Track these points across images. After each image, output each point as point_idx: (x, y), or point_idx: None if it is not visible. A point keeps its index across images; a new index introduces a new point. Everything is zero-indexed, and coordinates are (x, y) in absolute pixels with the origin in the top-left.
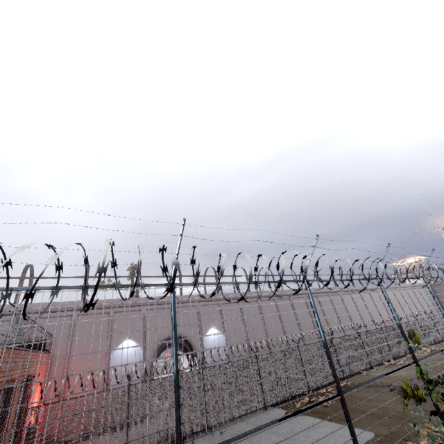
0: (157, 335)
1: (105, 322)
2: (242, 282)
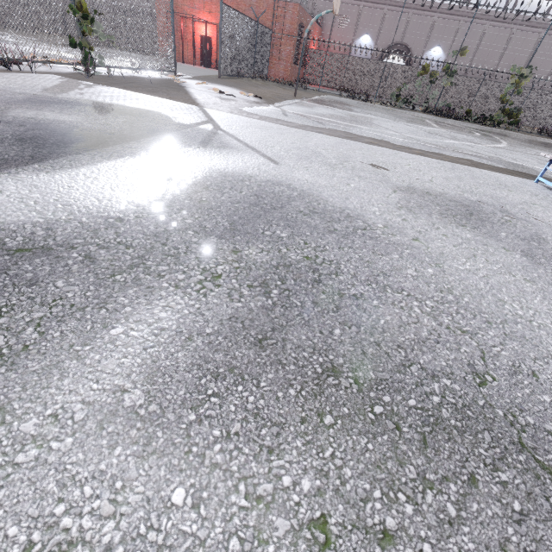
0: (388, 38)
1: (355, 15)
2: None
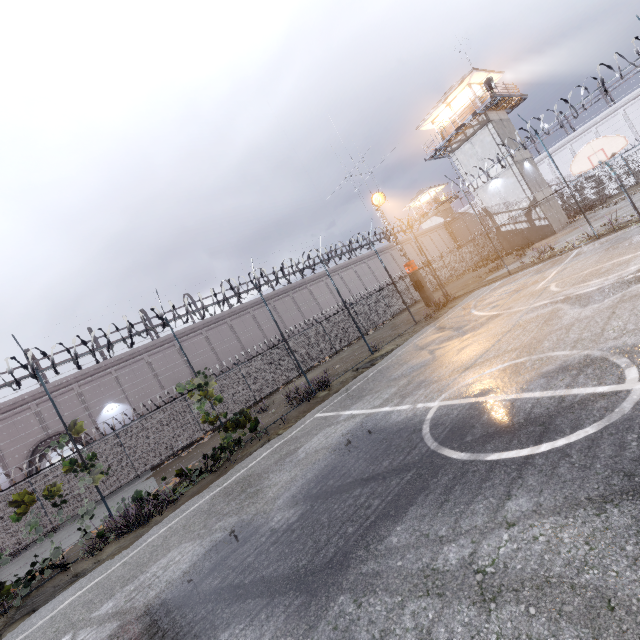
0: (22, 446)
1: None
2: None
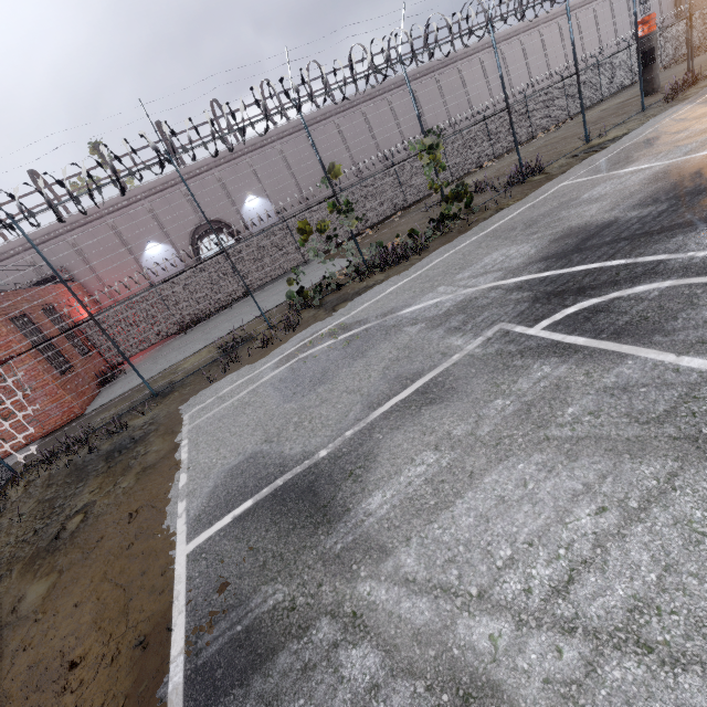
0: (182, 228)
1: (111, 235)
2: (86, 192)
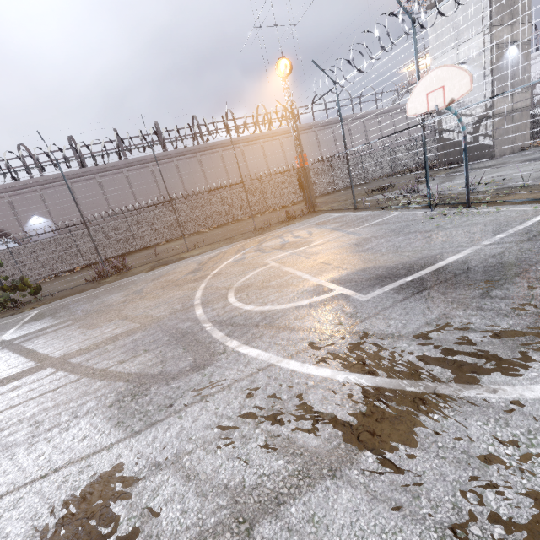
0: None
1: None
2: None
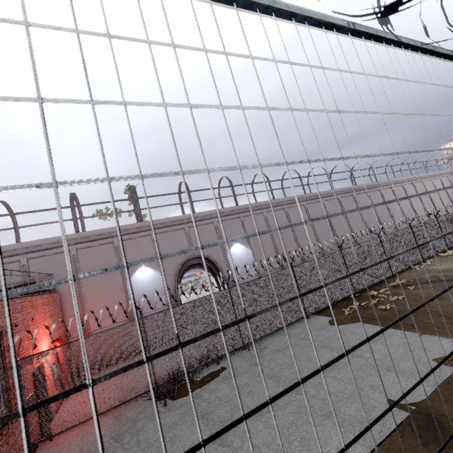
0: (175, 258)
1: (111, 253)
2: (316, 12)
